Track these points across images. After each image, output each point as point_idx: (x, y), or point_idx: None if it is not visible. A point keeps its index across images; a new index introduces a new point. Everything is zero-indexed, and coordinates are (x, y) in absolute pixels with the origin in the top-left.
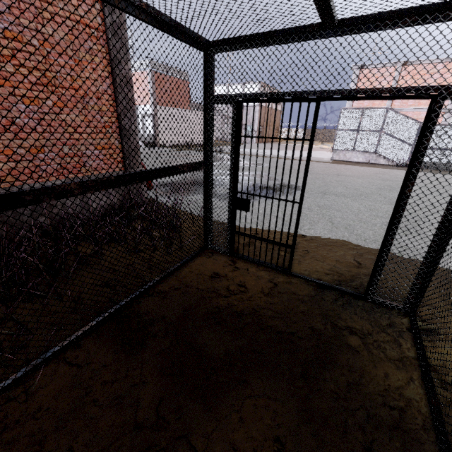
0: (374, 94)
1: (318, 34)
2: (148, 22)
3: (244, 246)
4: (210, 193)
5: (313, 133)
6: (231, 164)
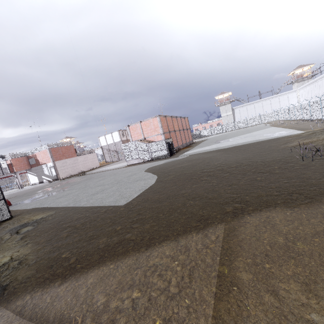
0: None
1: None
2: None
3: None
4: None
5: None
6: None
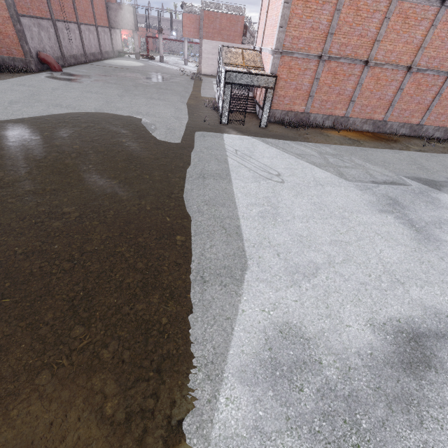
0: None
1: None
2: None
3: None
4: None
5: None
6: None
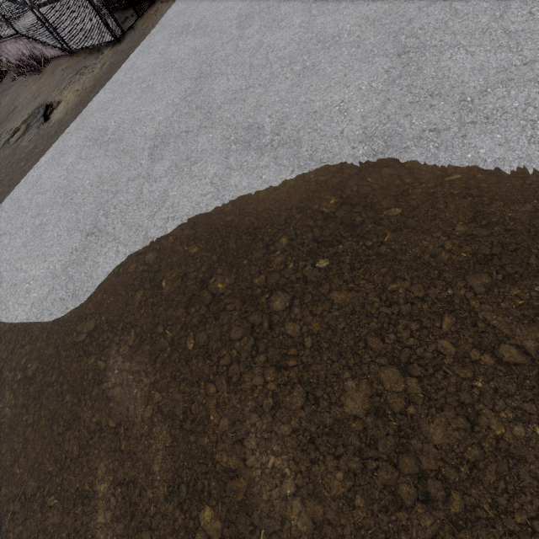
0: None
1: None
2: None
3: None
4: None
5: None
6: None
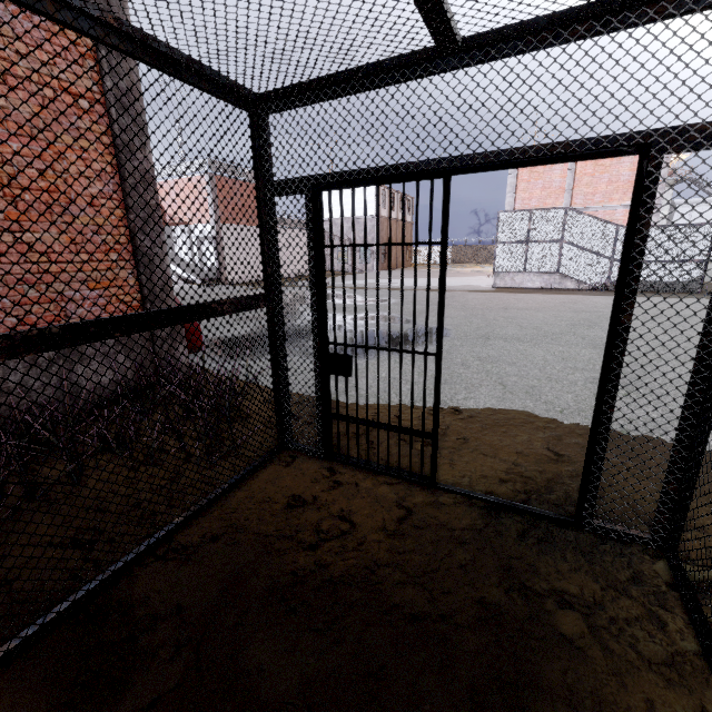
0: (540, 154)
1: (433, 65)
2: (127, 51)
3: (348, 439)
4: (281, 348)
5: (444, 231)
6: (312, 296)
